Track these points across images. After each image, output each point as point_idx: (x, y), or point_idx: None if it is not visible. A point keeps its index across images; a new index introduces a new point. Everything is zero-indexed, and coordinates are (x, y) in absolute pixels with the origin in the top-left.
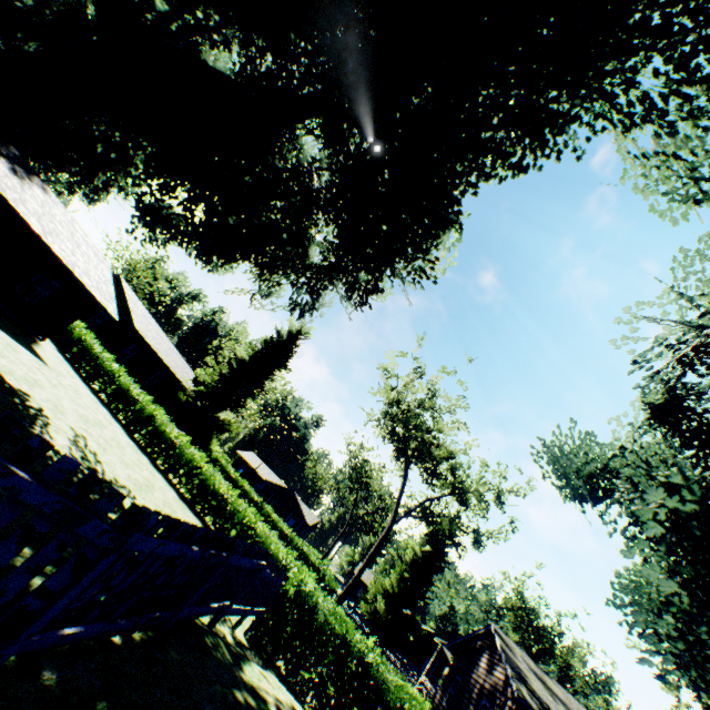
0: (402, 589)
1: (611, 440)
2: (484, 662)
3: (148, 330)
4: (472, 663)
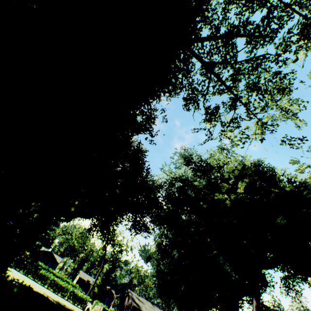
0: (103, 282)
1: (151, 250)
2: (127, 299)
3: None
4: (124, 300)
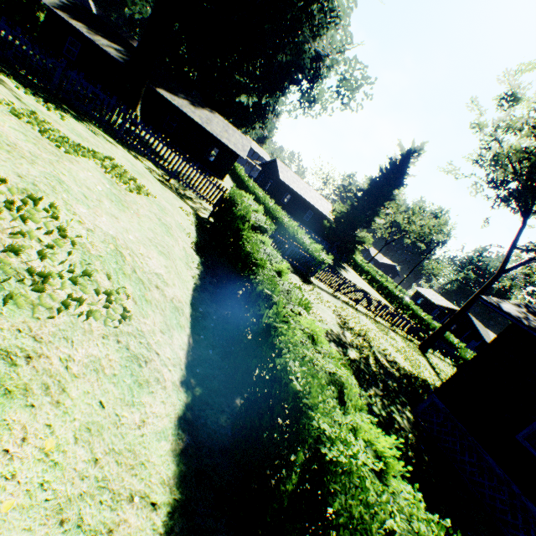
0: None
1: None
2: None
3: (293, 183)
4: None
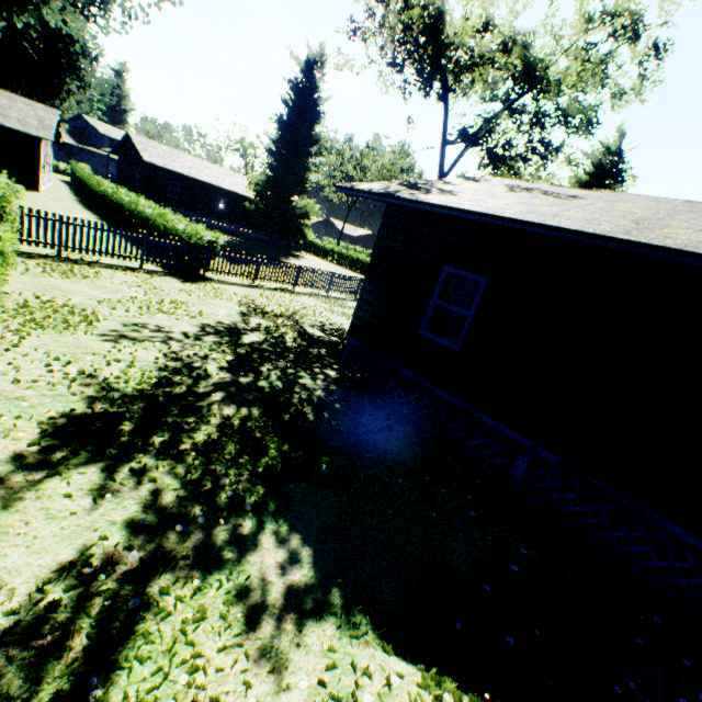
0: None
1: None
2: None
3: (173, 163)
4: None
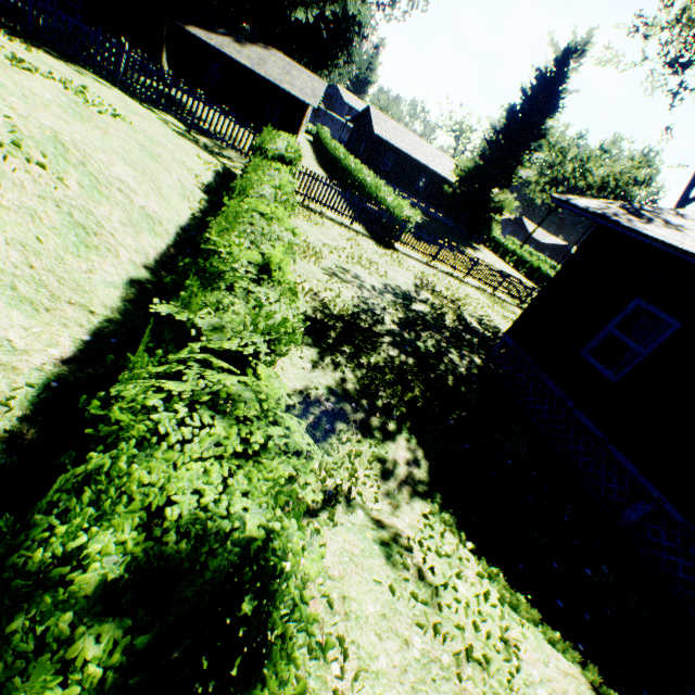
0: None
1: None
2: None
3: (395, 138)
4: None
